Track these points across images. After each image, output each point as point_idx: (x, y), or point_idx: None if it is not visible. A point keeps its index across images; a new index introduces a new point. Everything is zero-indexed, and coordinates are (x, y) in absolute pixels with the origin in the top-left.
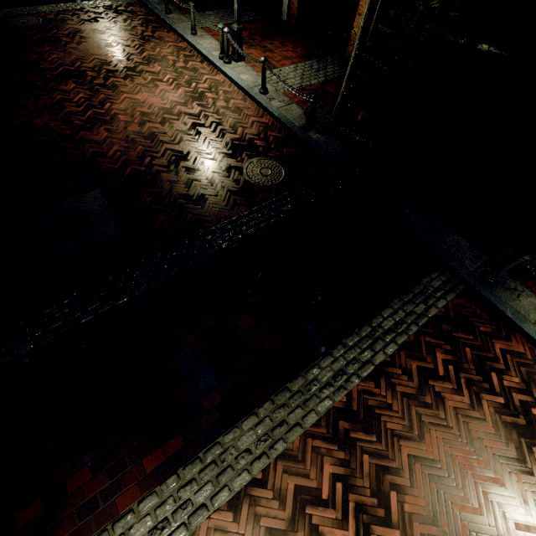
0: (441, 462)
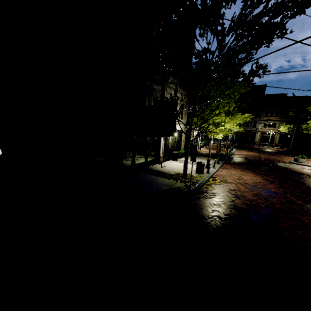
0: None
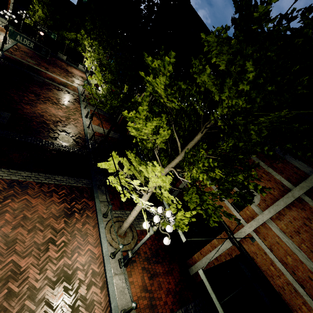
0: (33, 204)
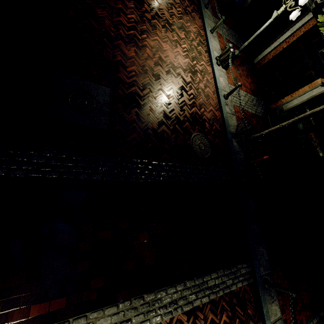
0: None
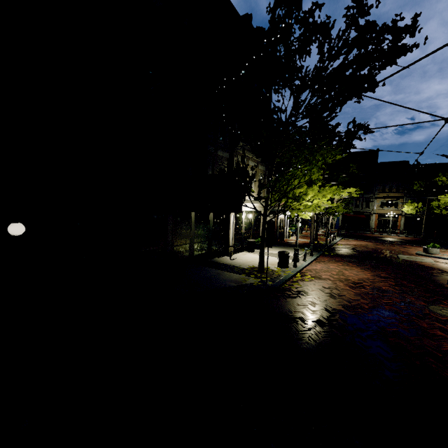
0: None
